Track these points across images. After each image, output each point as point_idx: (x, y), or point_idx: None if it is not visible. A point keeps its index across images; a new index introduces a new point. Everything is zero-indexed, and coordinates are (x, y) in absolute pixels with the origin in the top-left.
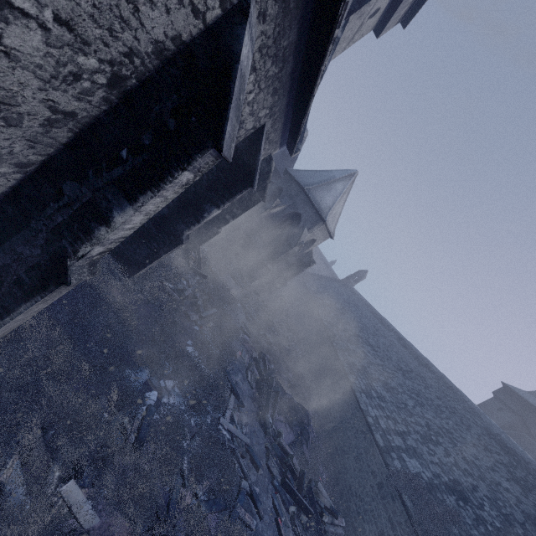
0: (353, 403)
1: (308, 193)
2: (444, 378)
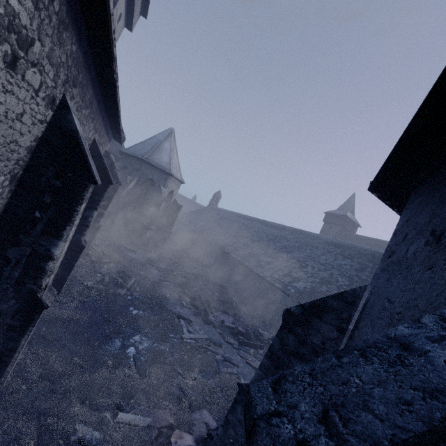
0: (255, 277)
1: (148, 161)
2: (295, 230)
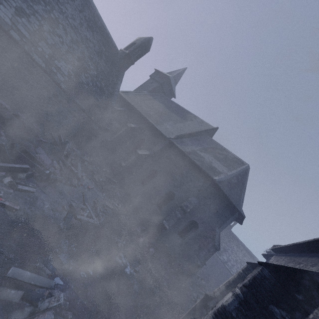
0: None
1: None
2: None
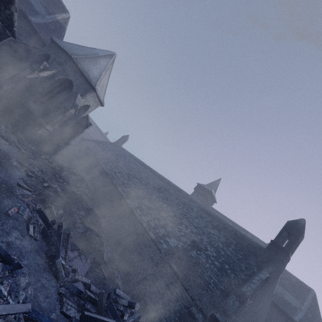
0: (132, 217)
1: (76, 62)
2: (177, 187)
